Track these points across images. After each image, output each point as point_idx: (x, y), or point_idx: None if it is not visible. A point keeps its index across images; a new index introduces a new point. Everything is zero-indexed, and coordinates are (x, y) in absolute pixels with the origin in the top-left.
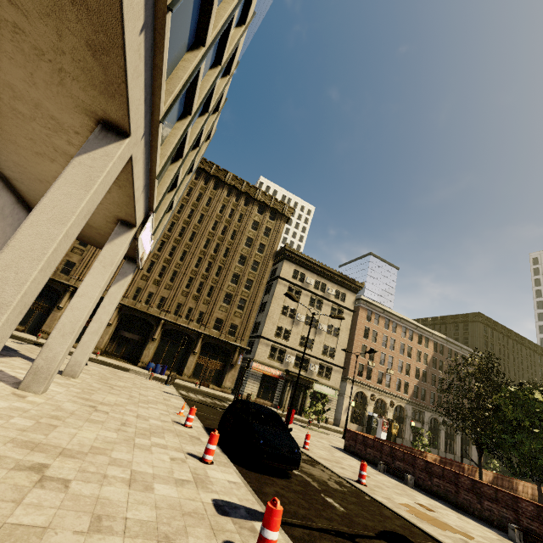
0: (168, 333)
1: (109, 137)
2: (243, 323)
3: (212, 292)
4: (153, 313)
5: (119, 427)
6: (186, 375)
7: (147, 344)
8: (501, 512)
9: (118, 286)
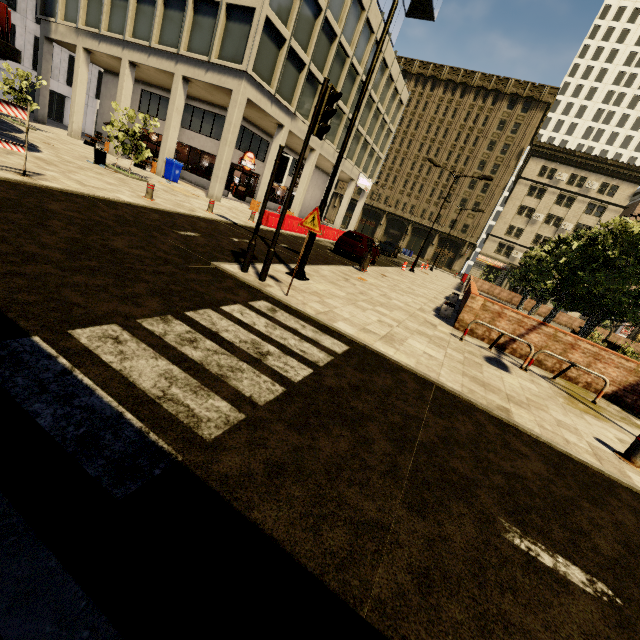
0: (416, 230)
1: None
2: (475, 223)
3: (450, 198)
4: (405, 217)
5: None
6: (426, 259)
7: (402, 237)
8: None
9: (360, 202)
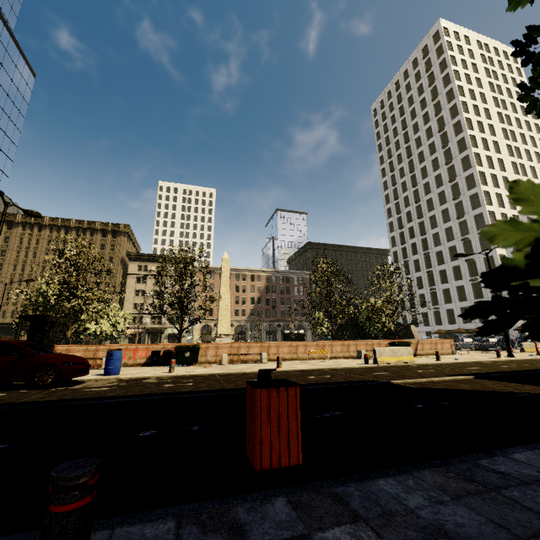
0: None
1: None
2: None
3: None
4: None
5: None
6: None
7: None
8: None
9: None
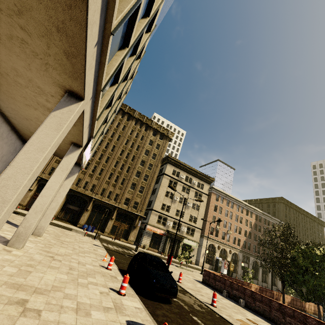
0: (96, 206)
1: (71, 100)
2: (142, 201)
3: (124, 182)
4: (87, 194)
5: (68, 271)
6: (106, 232)
7: (83, 213)
8: (296, 324)
9: (69, 180)
